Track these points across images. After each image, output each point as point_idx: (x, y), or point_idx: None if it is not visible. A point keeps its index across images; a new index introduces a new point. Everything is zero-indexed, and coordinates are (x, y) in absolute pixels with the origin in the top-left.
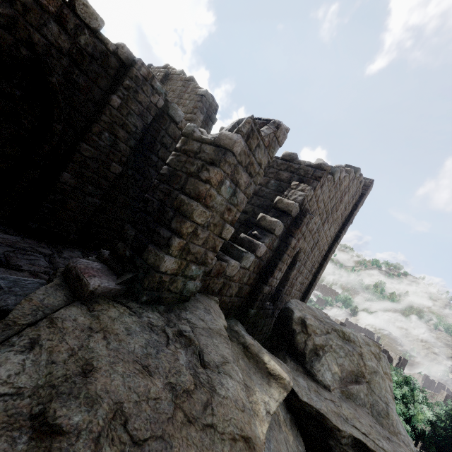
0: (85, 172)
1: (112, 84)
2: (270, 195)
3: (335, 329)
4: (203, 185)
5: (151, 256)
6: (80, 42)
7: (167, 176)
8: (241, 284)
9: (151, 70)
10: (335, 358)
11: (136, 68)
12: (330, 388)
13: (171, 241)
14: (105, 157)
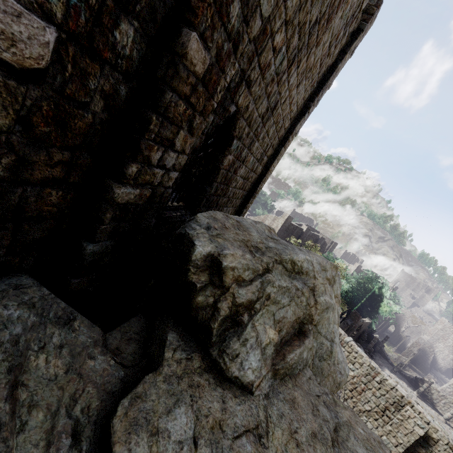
0: None
1: None
2: None
3: (281, 260)
4: None
5: None
6: None
7: None
8: None
9: None
10: (272, 314)
11: None
12: (254, 385)
13: None
14: None
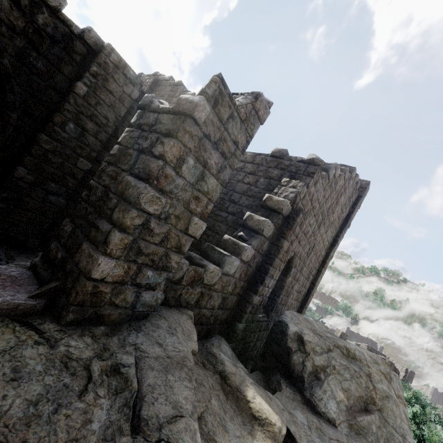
0: (46, 167)
1: (78, 71)
2: (259, 195)
3: (338, 345)
4: (155, 161)
5: (83, 258)
6: (38, 21)
7: (116, 156)
8: (226, 294)
9: (141, 78)
10: (339, 382)
11: (105, 53)
12: (336, 422)
13: (109, 236)
14: (71, 151)
